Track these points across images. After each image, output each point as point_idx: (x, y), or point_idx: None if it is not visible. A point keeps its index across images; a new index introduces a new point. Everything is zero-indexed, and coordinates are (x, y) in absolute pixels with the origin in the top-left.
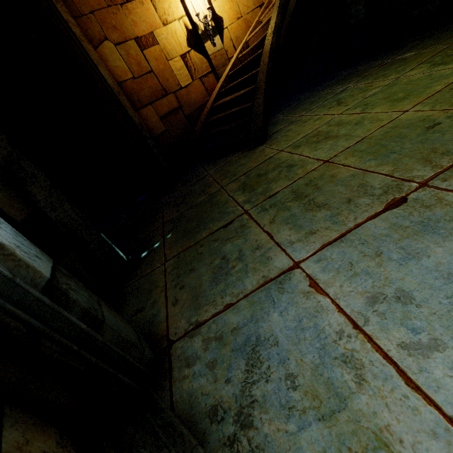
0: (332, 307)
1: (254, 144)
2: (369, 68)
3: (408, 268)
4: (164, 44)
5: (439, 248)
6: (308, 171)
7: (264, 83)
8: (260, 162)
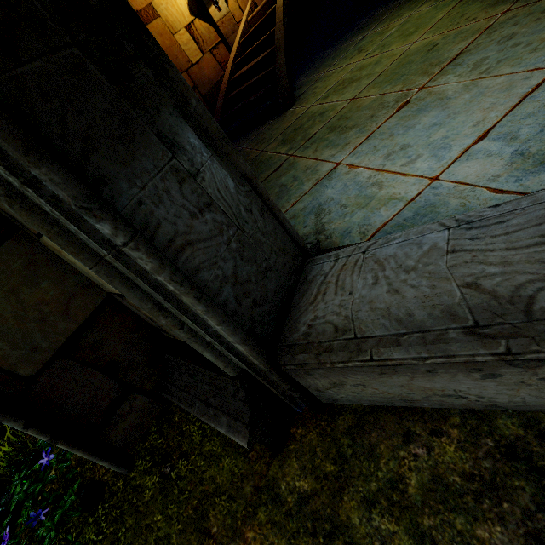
0: (364, 170)
1: (283, 108)
2: (386, 11)
3: (408, 134)
4: (166, 16)
5: (426, 117)
6: (339, 111)
7: (283, 42)
8: (294, 120)
